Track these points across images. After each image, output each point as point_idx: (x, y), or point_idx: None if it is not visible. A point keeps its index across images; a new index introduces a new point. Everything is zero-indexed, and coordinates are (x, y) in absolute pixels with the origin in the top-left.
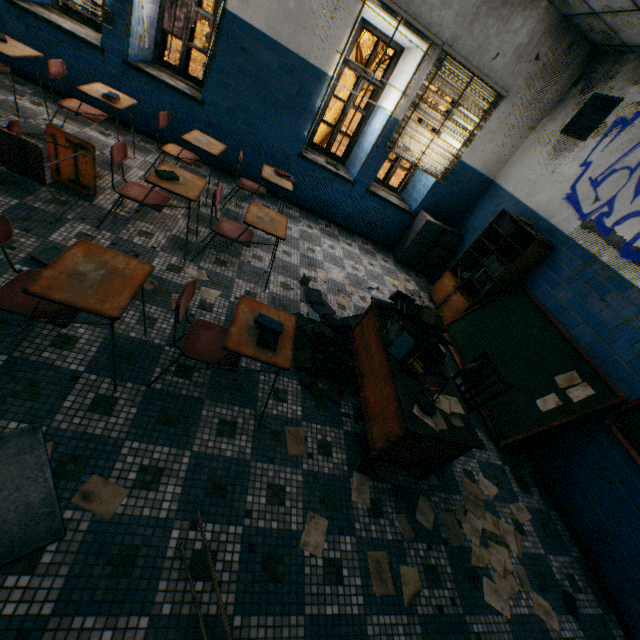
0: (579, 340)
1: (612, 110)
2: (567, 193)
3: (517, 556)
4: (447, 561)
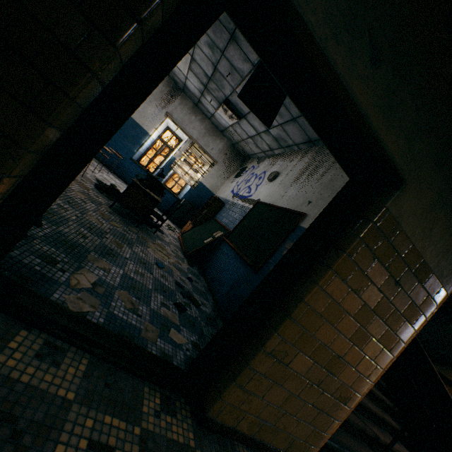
0: (225, 224)
1: (245, 169)
2: (232, 190)
3: (172, 262)
4: (136, 237)
